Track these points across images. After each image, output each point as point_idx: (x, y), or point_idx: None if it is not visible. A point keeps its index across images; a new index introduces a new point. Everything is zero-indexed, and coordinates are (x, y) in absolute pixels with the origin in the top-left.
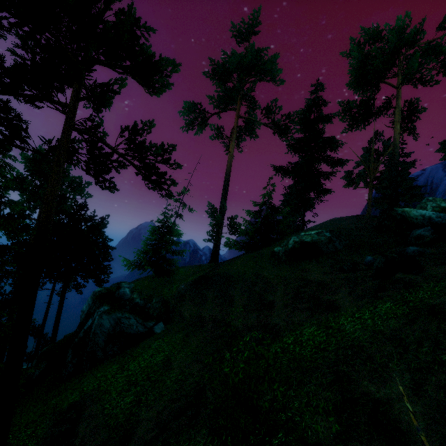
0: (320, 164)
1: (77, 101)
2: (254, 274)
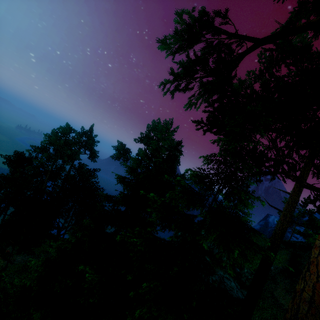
0: None
1: None
2: None
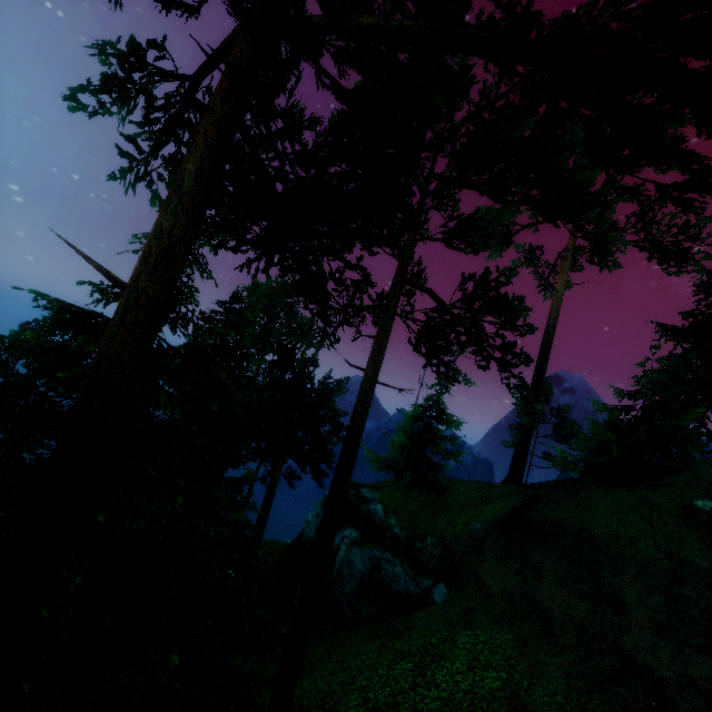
0: None
1: (416, 241)
2: (664, 554)
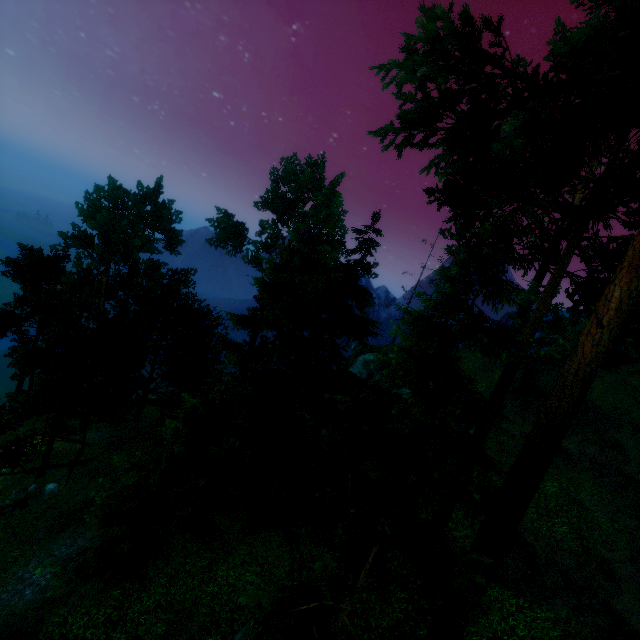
0: None
1: None
2: None
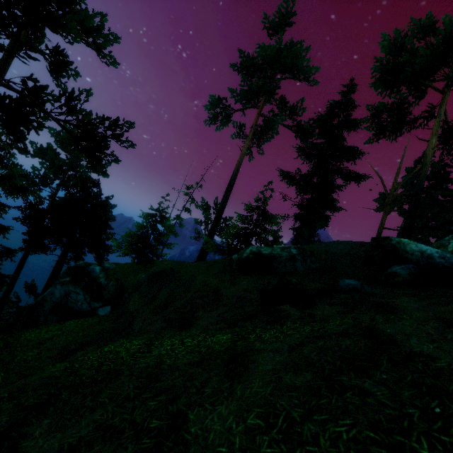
0: (330, 175)
1: (8, 57)
2: (190, 276)
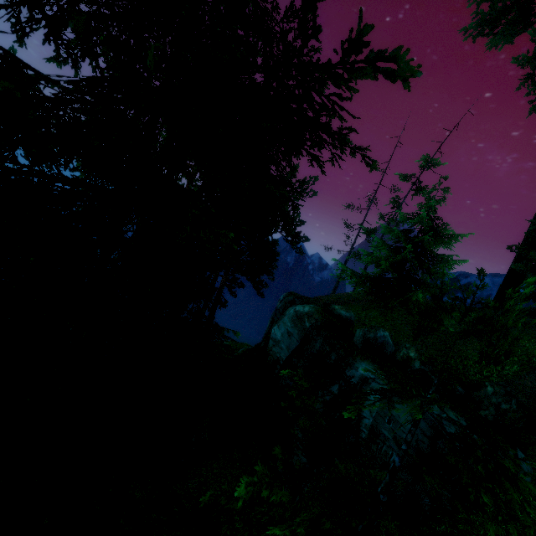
0: None
1: None
2: None
